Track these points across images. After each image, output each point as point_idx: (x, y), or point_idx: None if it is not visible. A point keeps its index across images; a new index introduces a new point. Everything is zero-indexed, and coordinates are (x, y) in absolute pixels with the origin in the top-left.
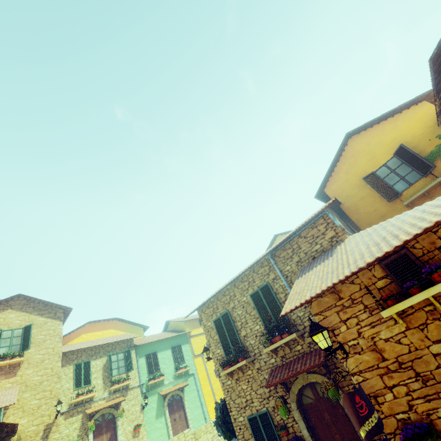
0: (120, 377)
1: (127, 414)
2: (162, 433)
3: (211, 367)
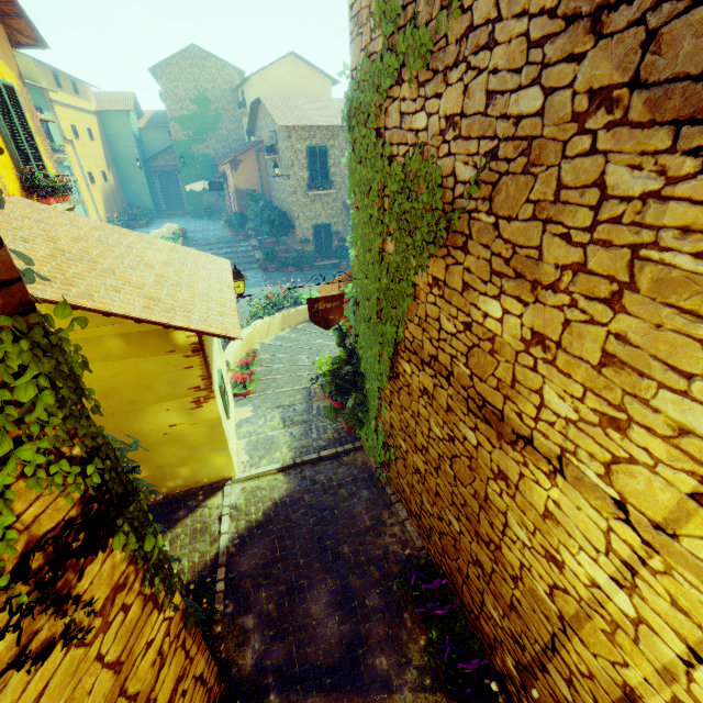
0: None
1: None
2: None
3: (85, 168)
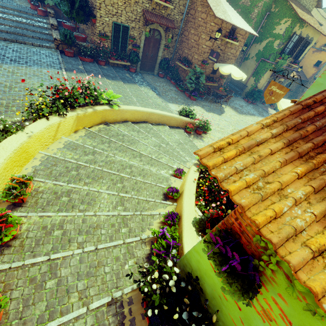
0: None
1: None
2: None
3: None
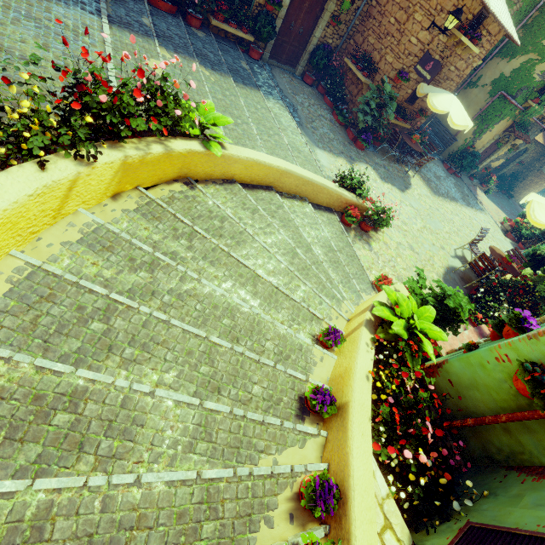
0: None
1: None
2: None
3: None
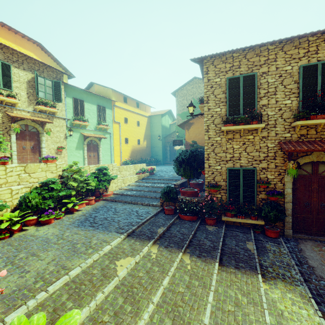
0: (47, 101)
1: (52, 135)
2: (79, 160)
3: (124, 135)
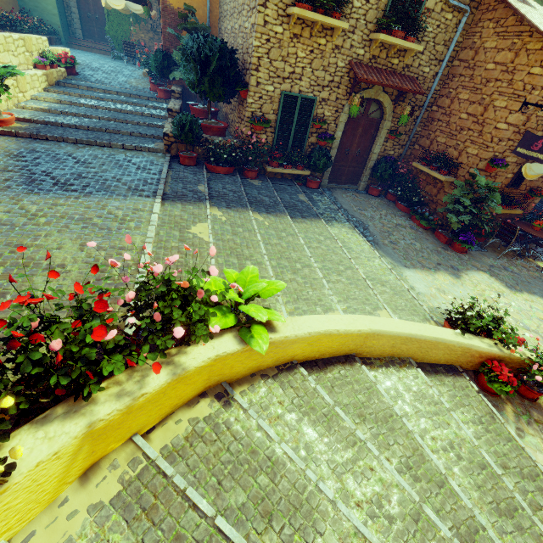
0: None
1: None
2: None
3: None
